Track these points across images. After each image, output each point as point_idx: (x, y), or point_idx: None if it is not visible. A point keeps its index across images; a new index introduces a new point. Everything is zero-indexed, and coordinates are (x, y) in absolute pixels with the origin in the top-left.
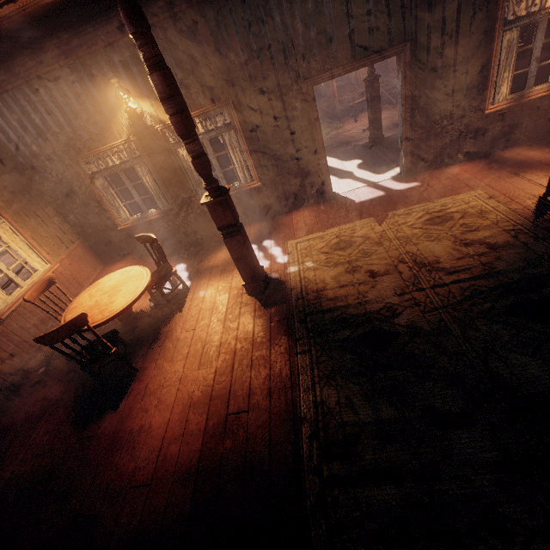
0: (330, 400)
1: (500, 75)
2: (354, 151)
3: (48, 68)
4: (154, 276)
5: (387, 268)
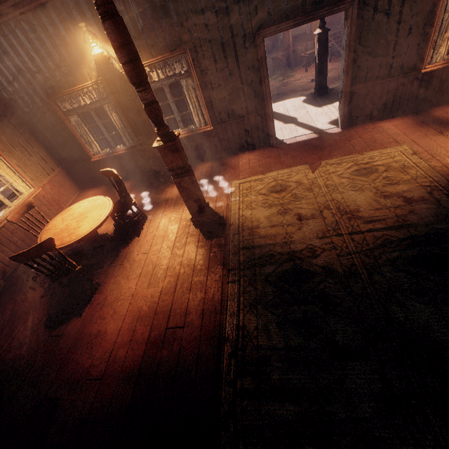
0: (250, 325)
1: (441, 34)
2: (300, 101)
3: (22, 9)
4: (117, 205)
5: (313, 213)
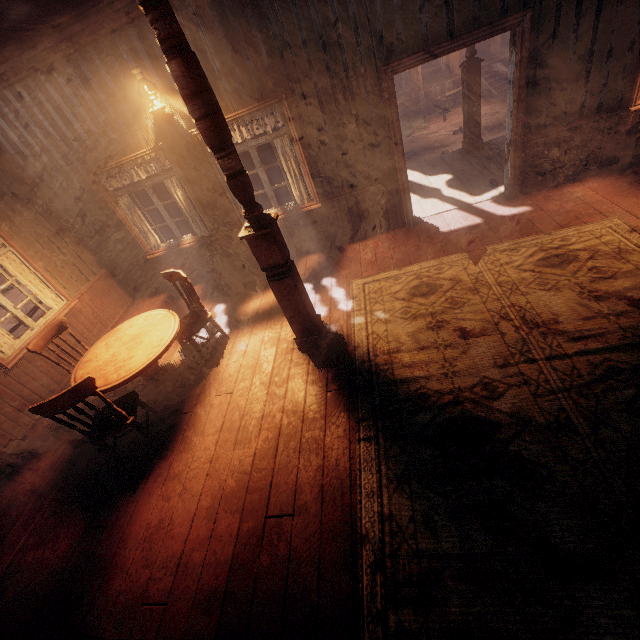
0: (401, 513)
1: None
2: (442, 161)
3: (55, 56)
4: (185, 322)
5: (484, 326)
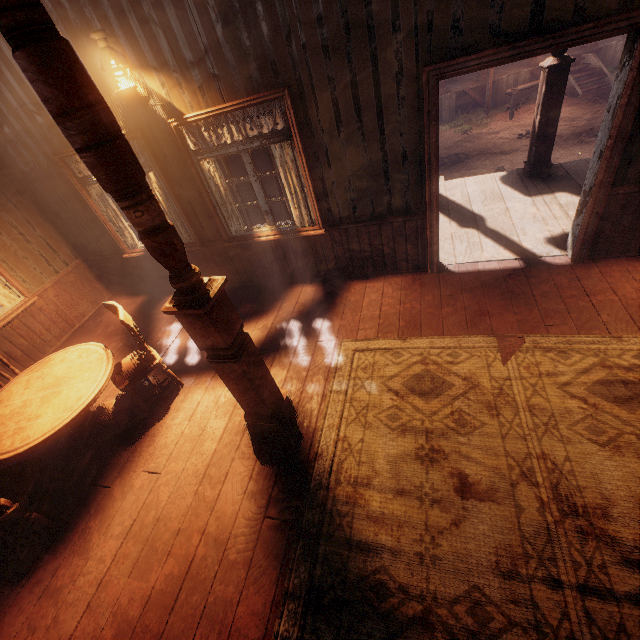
0: None
1: None
2: (494, 182)
3: None
4: (129, 362)
5: (494, 482)
